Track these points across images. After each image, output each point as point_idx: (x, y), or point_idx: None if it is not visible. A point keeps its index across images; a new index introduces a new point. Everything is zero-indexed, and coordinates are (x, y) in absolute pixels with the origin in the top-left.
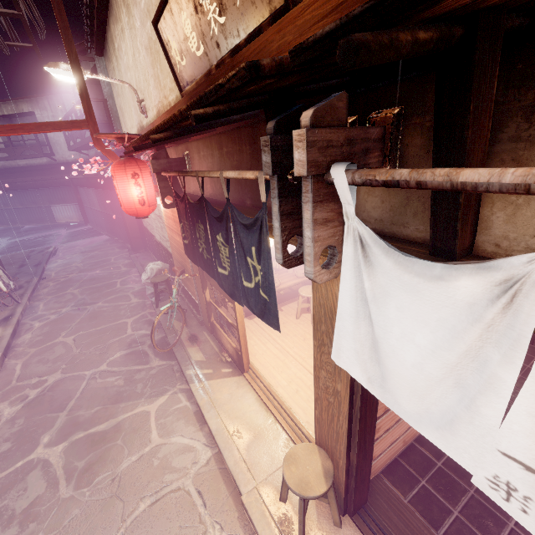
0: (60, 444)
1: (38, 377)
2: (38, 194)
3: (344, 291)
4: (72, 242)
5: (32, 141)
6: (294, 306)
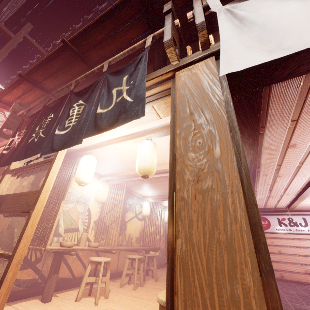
0: None
1: None
2: None
3: (224, 30)
4: None
5: None
6: (73, 292)
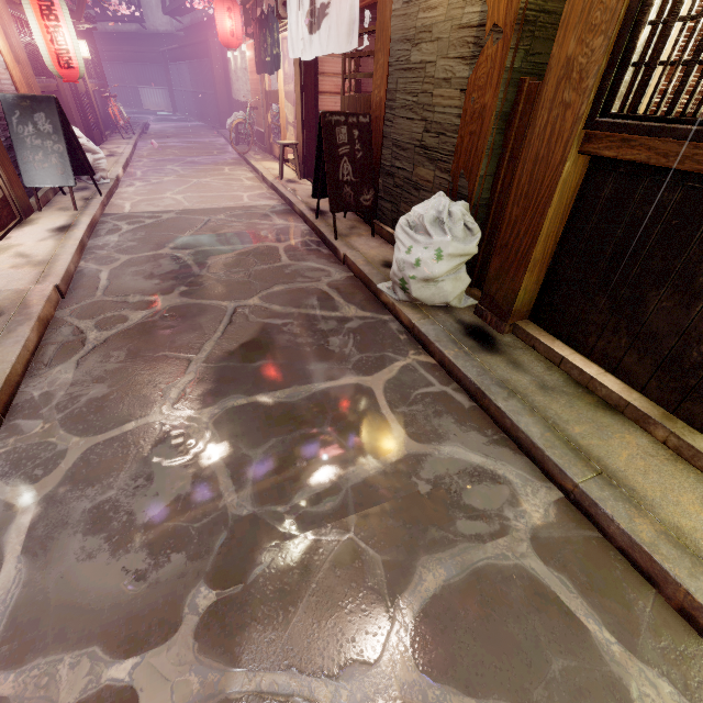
0: (178, 168)
1: (159, 156)
2: (126, 70)
3: (288, 18)
4: (163, 122)
5: (119, 0)
6: None
